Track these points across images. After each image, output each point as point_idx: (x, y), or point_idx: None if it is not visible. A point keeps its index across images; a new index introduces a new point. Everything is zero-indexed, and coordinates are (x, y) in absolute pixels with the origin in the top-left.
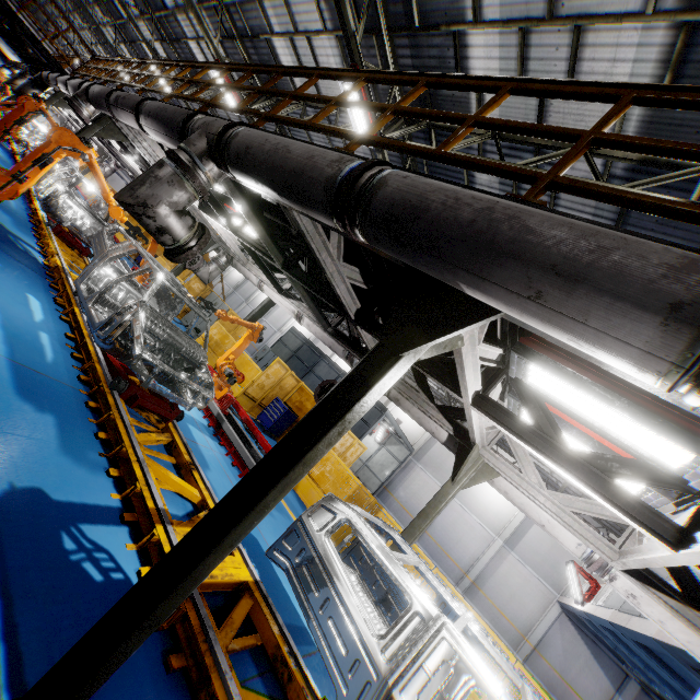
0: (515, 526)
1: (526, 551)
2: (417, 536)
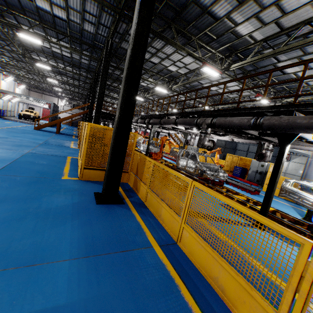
0: None
1: None
2: None
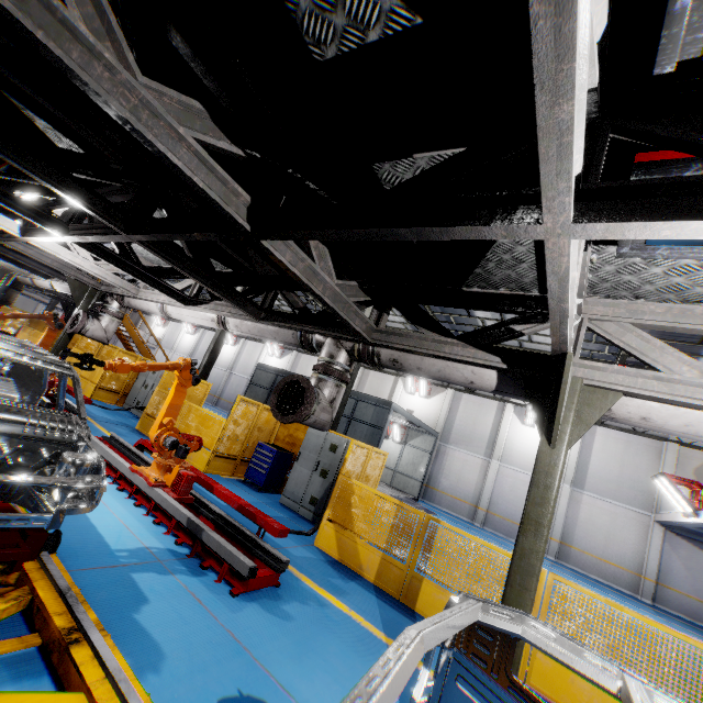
0: (574, 463)
1: (598, 484)
2: (539, 571)
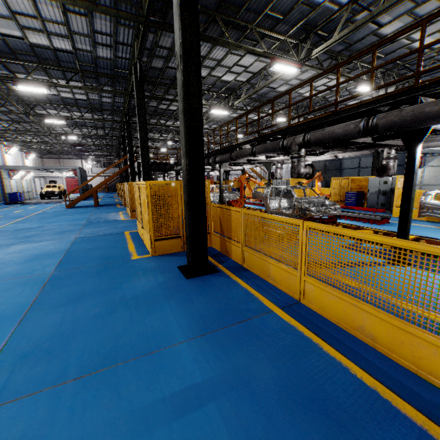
0: None
1: None
2: None
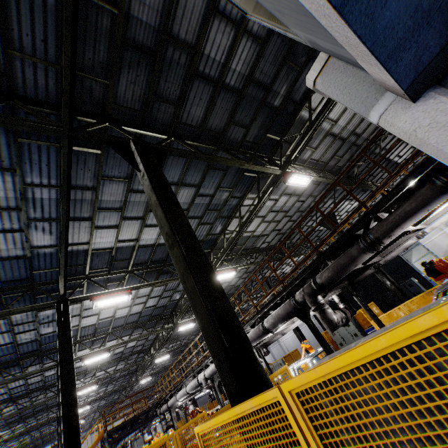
0: None
1: None
2: None
